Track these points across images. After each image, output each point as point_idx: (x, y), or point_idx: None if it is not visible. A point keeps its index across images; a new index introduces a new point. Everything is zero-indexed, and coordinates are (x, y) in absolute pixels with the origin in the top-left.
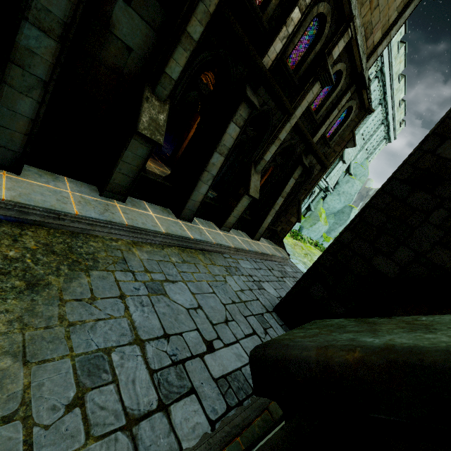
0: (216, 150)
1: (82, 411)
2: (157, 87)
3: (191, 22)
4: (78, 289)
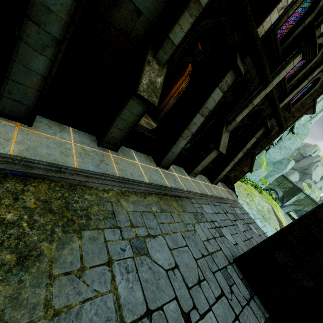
0: (199, 111)
1: None
2: (159, 51)
3: None
4: (69, 257)
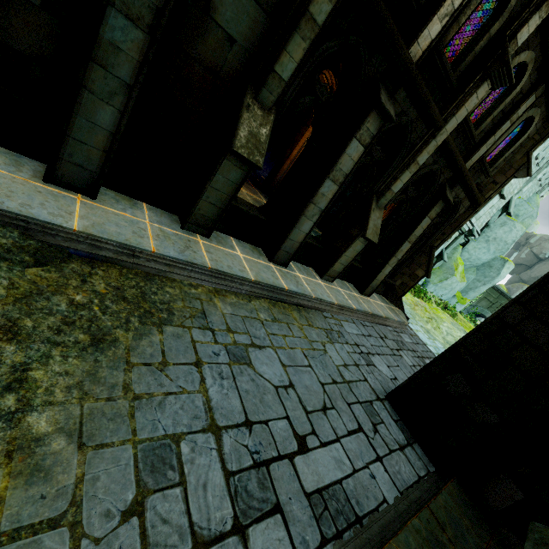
0: (329, 176)
1: (141, 522)
2: (262, 91)
3: None
4: (148, 349)
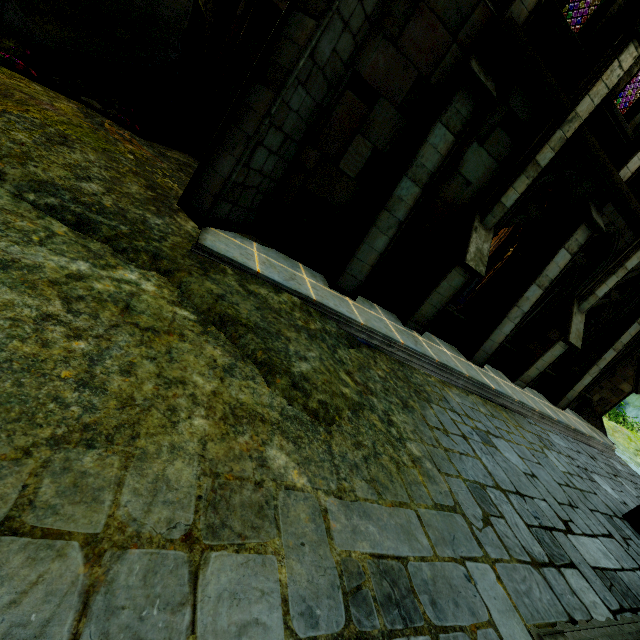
0: (535, 281)
1: (494, 530)
2: (487, 216)
3: (542, 150)
4: (432, 418)
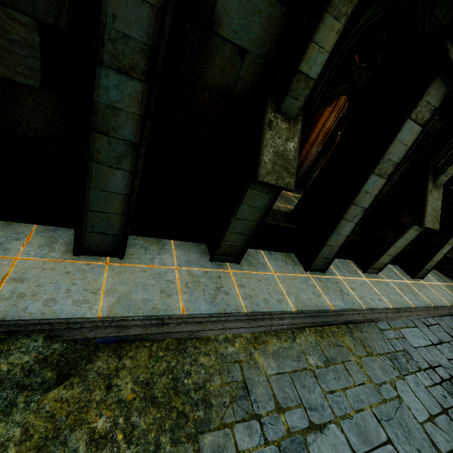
0: (373, 171)
1: None
2: (284, 100)
3: None
4: None
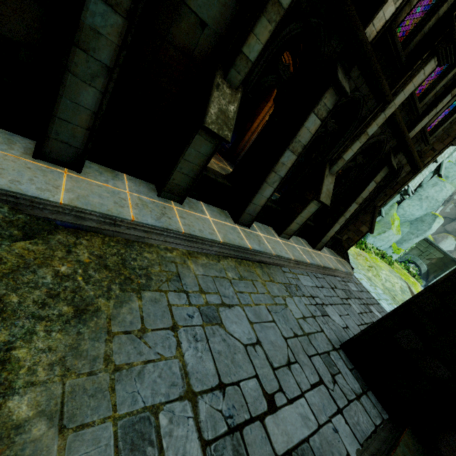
0: (289, 147)
1: None
2: (230, 71)
3: None
4: (128, 317)
